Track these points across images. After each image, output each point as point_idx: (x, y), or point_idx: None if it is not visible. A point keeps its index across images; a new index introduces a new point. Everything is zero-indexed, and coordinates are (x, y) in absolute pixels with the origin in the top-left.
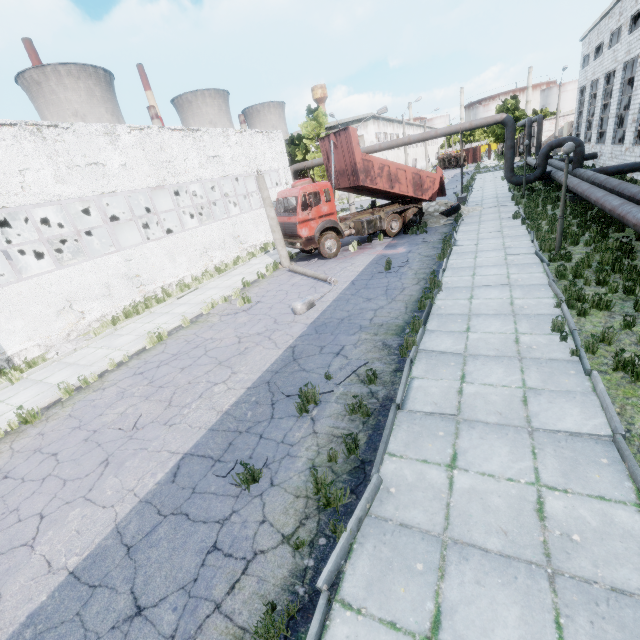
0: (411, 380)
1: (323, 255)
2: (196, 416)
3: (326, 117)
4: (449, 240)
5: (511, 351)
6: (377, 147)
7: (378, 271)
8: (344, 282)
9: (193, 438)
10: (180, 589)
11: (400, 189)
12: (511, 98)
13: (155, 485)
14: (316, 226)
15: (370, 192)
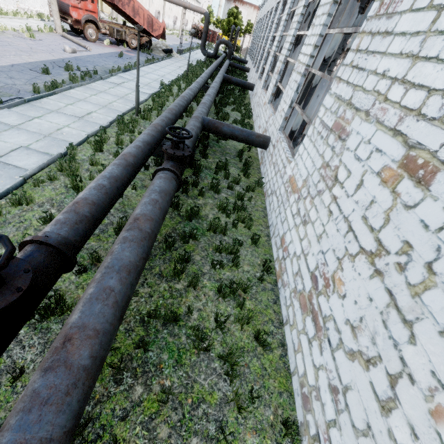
0: (110, 78)
1: (86, 37)
2: (15, 59)
3: None
4: (155, 59)
5: (145, 84)
6: None
7: (115, 56)
8: (95, 52)
9: (16, 62)
10: (26, 79)
11: (139, 21)
12: (236, 8)
13: (4, 65)
14: (83, 15)
15: (122, 13)
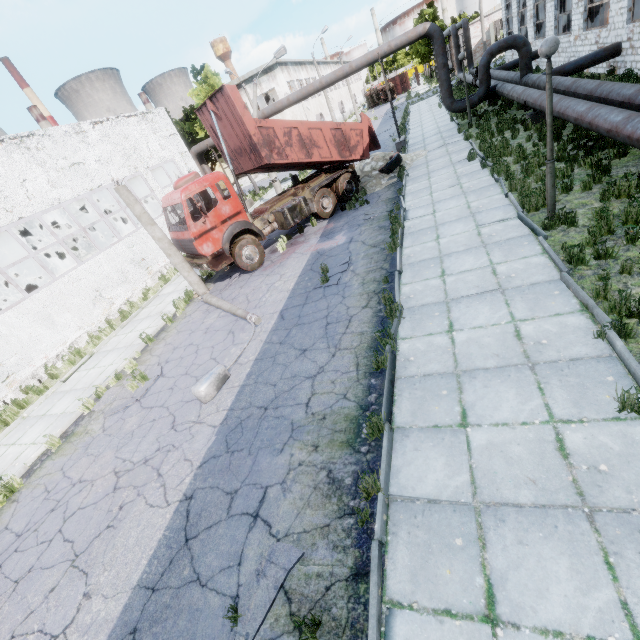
0: (388, 617)
1: (244, 269)
2: None
3: (218, 76)
4: (397, 215)
5: (562, 486)
6: (285, 102)
7: (314, 286)
8: (270, 316)
9: None
10: None
11: (321, 155)
12: (427, 7)
13: None
14: (221, 236)
15: (285, 167)
